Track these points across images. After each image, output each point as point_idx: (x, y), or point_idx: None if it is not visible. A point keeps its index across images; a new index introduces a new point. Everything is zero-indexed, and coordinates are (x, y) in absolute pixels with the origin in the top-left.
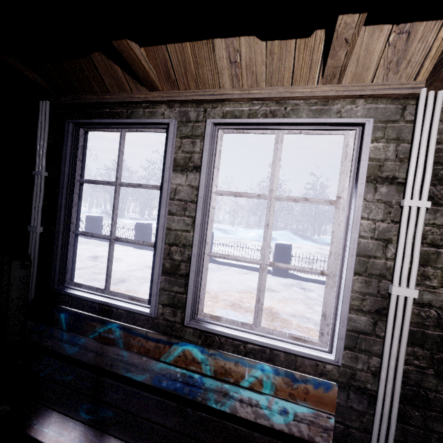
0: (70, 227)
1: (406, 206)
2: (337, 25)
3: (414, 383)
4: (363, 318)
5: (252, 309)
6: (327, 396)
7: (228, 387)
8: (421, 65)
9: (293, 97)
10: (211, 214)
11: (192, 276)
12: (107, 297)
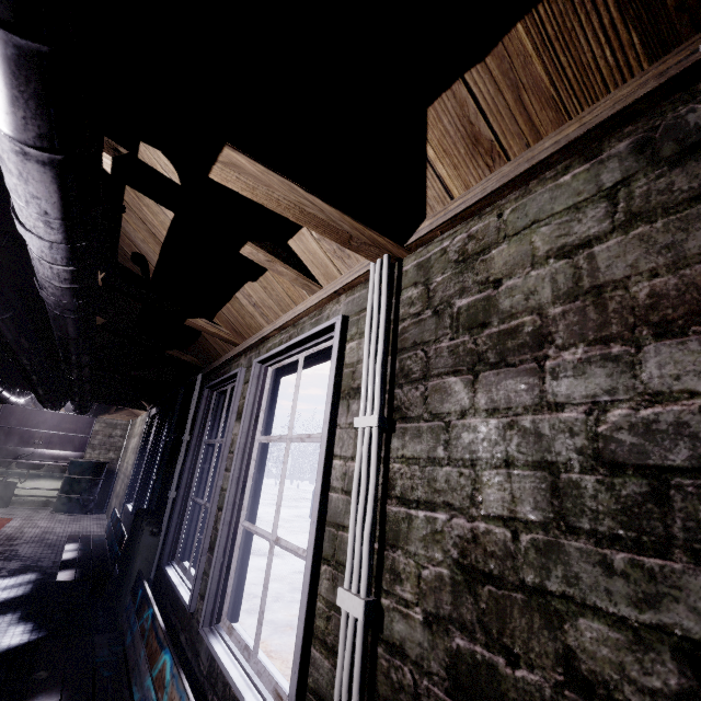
0: (190, 491)
1: (358, 428)
2: (248, 257)
3: None
4: (326, 664)
5: None
6: None
7: None
8: None
9: (296, 316)
10: (252, 468)
11: (216, 552)
12: (183, 579)
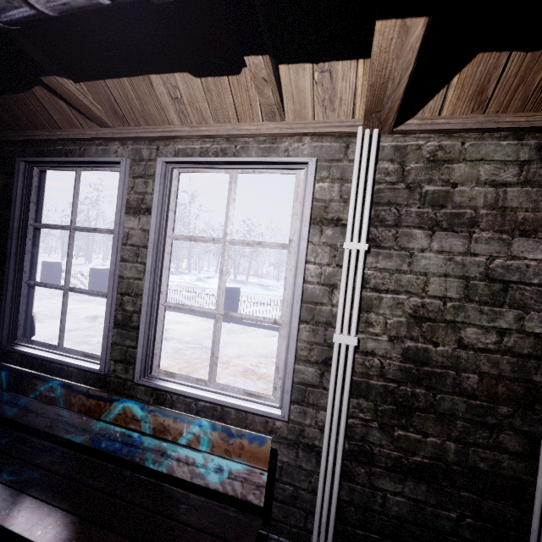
0: (22, 277)
1: (346, 249)
2: (248, 65)
3: (360, 438)
4: (311, 370)
5: (268, 375)
6: (261, 451)
7: (166, 446)
8: (353, 103)
9: (240, 134)
10: (166, 261)
11: (142, 328)
12: (59, 354)
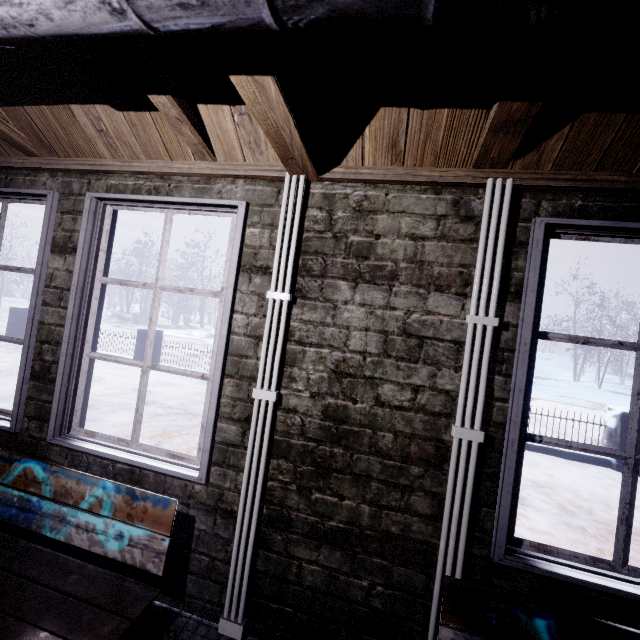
0: None
1: (270, 299)
2: (155, 104)
3: (278, 502)
4: (233, 428)
5: None
6: (165, 514)
7: (67, 511)
8: None
9: (172, 173)
10: (94, 306)
11: (59, 380)
12: None
